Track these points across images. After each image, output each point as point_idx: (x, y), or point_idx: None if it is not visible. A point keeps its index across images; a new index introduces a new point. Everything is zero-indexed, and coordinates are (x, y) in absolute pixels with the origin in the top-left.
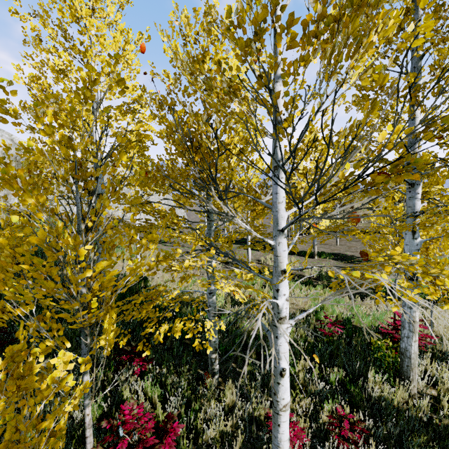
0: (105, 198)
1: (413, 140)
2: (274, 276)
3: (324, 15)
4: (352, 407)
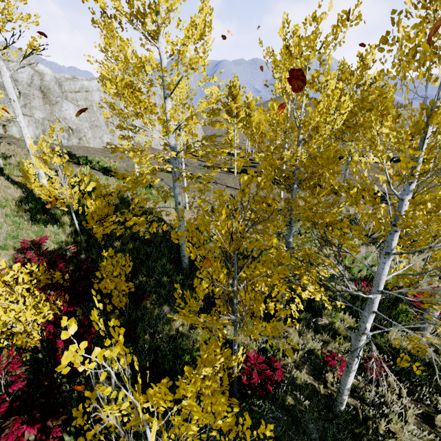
0: (259, 264)
1: None
2: (366, 312)
3: None
4: (378, 349)
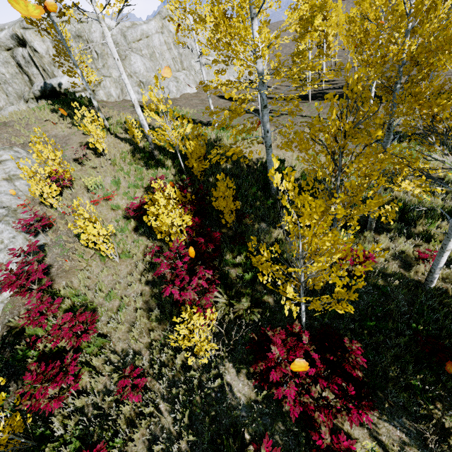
0: (363, 158)
1: None
2: None
3: None
4: None
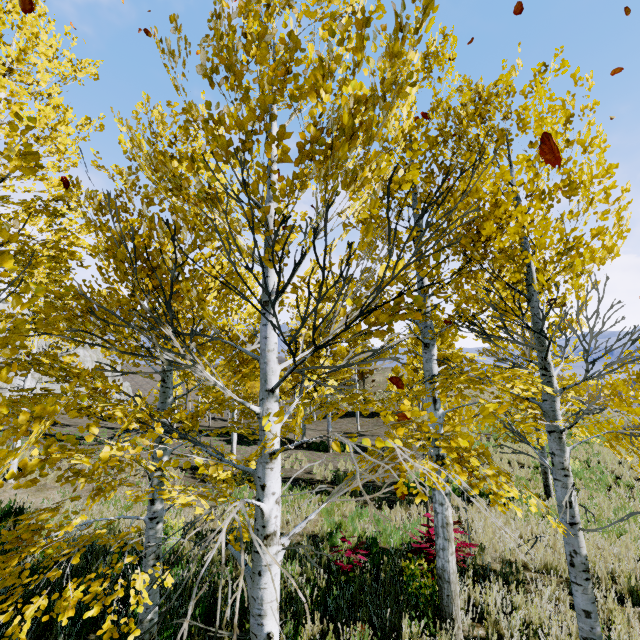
0: None
1: (423, 296)
2: (259, 464)
3: (318, 139)
4: None
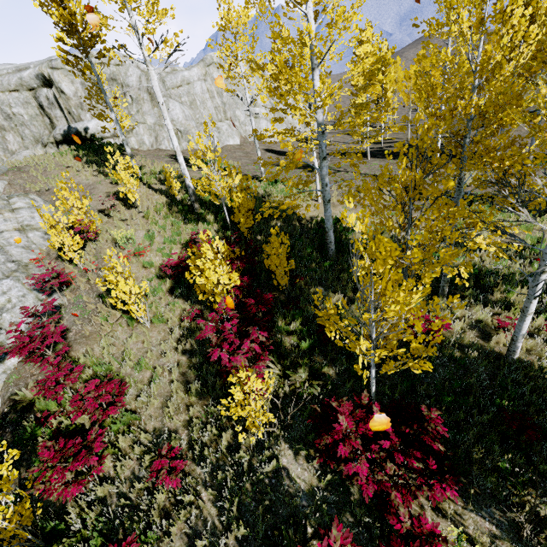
0: (435, 209)
1: None
2: (546, 249)
3: None
4: None
